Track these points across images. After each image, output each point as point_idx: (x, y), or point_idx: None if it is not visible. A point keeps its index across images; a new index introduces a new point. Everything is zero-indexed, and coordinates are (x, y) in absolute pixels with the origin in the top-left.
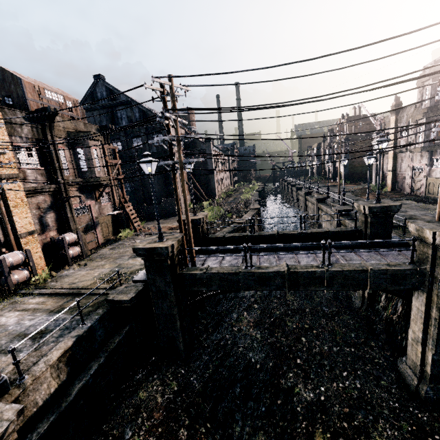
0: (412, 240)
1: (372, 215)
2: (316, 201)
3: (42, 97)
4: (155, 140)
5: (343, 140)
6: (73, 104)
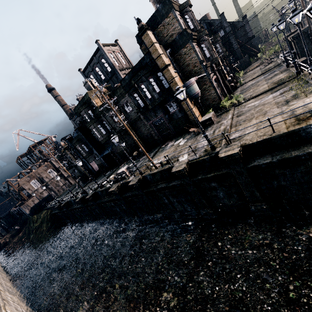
0: None
1: None
2: None
3: None
4: None
5: None
6: None
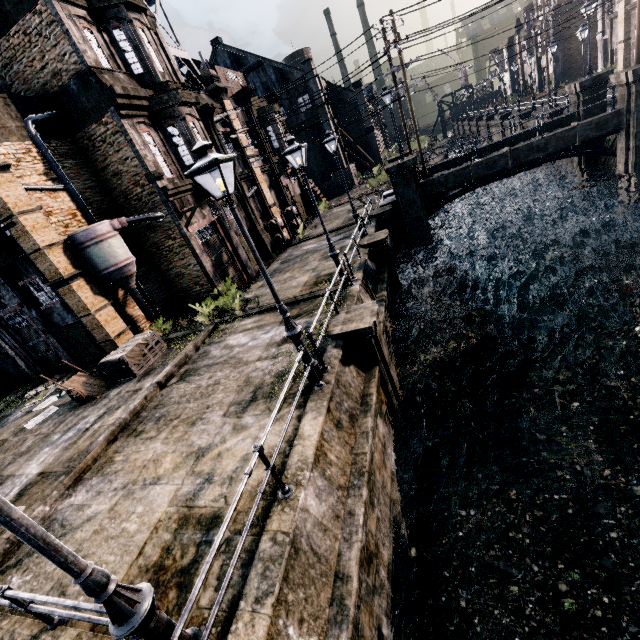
0: (612, 89)
1: (584, 91)
2: (519, 118)
3: (228, 80)
4: (382, 76)
5: (550, 18)
6: (242, 81)
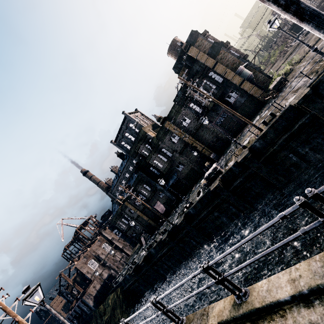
0: None
1: None
2: None
3: None
4: None
5: None
6: None
